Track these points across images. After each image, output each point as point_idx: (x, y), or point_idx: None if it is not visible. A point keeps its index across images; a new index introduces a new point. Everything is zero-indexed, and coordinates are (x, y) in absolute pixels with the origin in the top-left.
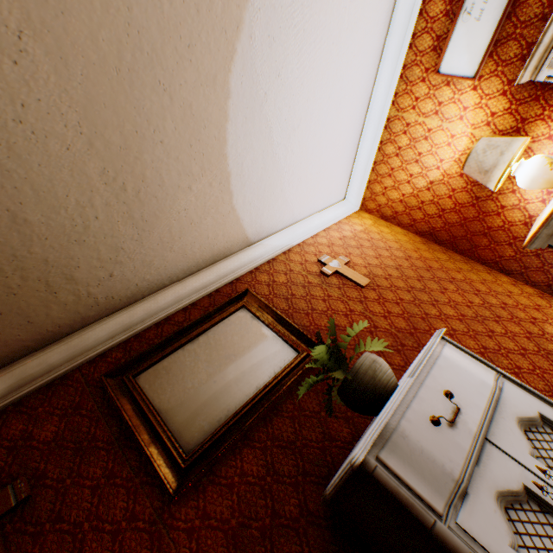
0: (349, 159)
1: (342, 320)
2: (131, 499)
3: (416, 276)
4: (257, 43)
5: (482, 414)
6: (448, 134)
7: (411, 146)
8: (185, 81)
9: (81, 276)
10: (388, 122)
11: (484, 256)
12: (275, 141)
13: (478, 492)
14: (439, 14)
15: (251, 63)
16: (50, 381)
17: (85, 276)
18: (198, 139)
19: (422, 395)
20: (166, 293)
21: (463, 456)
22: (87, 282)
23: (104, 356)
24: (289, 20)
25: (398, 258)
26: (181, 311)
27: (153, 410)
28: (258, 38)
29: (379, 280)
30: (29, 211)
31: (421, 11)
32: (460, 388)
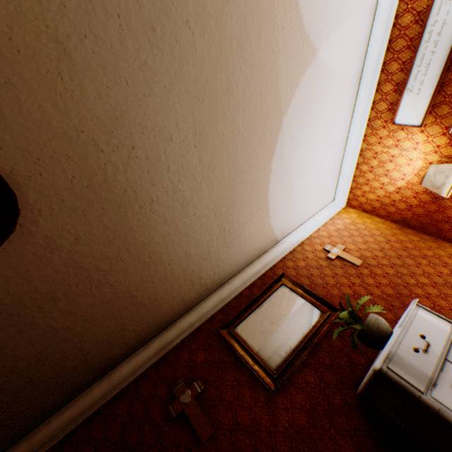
0: (335, 176)
1: (347, 290)
2: (252, 392)
3: (395, 255)
4: (284, 143)
5: (442, 346)
6: (406, 158)
7: (380, 166)
8: (252, 174)
9: (203, 275)
10: (361, 151)
11: (448, 236)
12: (292, 183)
13: (442, 384)
14: (389, 91)
15: (281, 153)
16: (192, 331)
17: (204, 275)
18: (256, 197)
19: (407, 337)
20: (236, 278)
21: (432, 367)
22: (205, 277)
23: (213, 317)
24: (299, 126)
25: (380, 242)
26: (246, 289)
27: (249, 347)
28: (285, 141)
29: (369, 260)
30: (191, 249)
31: (376, 90)
32: (429, 333)
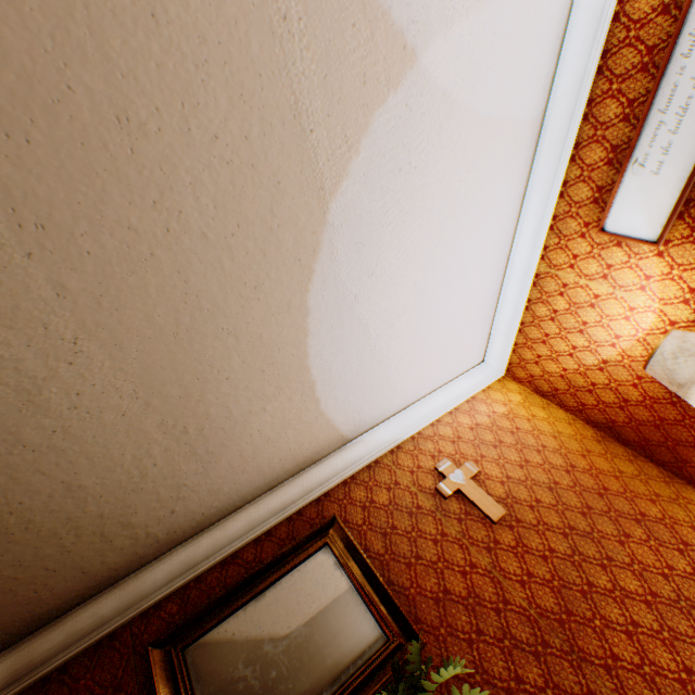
0: (485, 319)
1: (457, 581)
2: None
3: (579, 504)
4: (340, 255)
5: None
6: (624, 305)
7: (571, 311)
8: (253, 317)
9: (139, 520)
10: (537, 278)
11: None
12: (373, 334)
13: None
14: (598, 161)
15: (335, 274)
16: (99, 639)
17: (143, 519)
18: (271, 362)
19: None
20: (237, 517)
21: None
22: (146, 523)
23: (158, 607)
24: (382, 219)
25: (554, 468)
26: (252, 542)
27: None
28: (342, 250)
29: (521, 509)
30: (84, 476)
31: (573, 156)
32: None
